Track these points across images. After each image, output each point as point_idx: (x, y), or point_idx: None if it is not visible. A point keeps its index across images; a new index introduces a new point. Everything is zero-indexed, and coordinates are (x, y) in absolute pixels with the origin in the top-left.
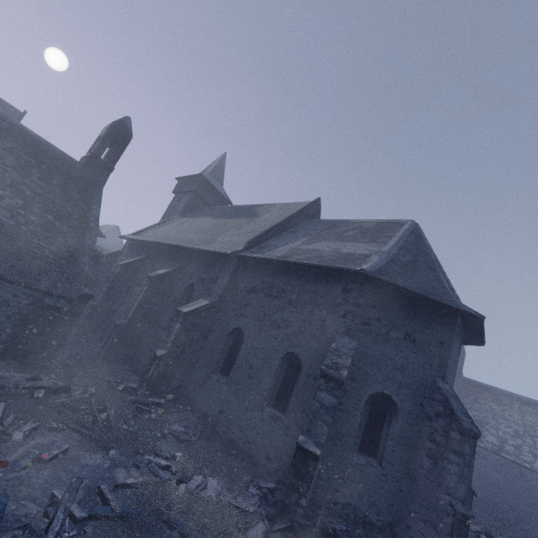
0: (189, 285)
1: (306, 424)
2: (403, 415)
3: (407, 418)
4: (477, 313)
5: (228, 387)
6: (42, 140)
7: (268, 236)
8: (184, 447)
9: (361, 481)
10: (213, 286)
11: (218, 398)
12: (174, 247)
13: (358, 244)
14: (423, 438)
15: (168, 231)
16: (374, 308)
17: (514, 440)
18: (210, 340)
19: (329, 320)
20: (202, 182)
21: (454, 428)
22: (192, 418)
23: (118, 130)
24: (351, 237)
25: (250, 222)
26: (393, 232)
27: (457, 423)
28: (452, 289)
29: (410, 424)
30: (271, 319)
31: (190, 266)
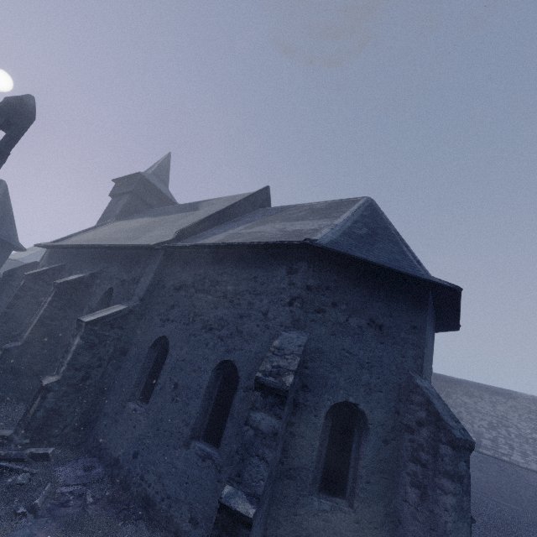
0: (108, 290)
1: (235, 466)
2: (375, 430)
3: (381, 432)
4: (452, 284)
5: (146, 419)
6: None
7: (206, 225)
8: (67, 522)
9: (327, 536)
10: (134, 287)
11: (132, 435)
12: (95, 248)
13: (307, 221)
14: (404, 458)
15: (96, 234)
16: (328, 291)
17: (490, 432)
18: (129, 356)
19: (273, 311)
20: (141, 182)
21: (443, 440)
22: (98, 468)
23: (13, 108)
24: (300, 217)
25: (189, 215)
26: (347, 207)
27: (447, 432)
28: (419, 262)
29: (386, 440)
30: (202, 319)
31: (111, 268)
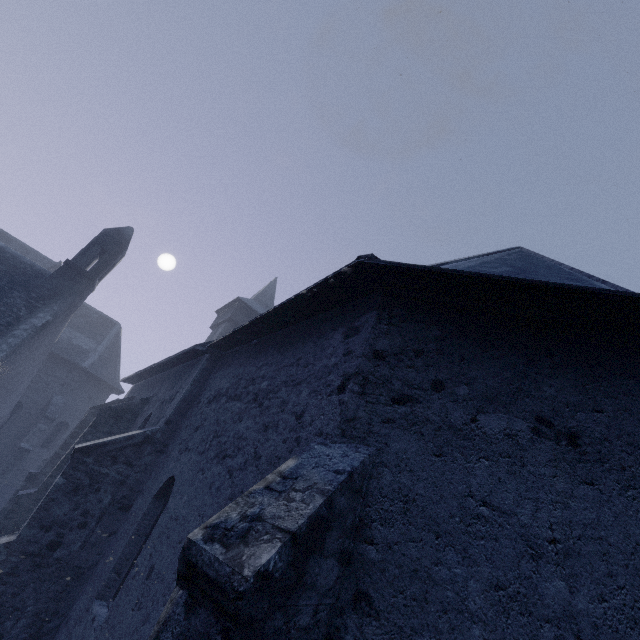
0: (149, 417)
1: None
2: None
3: None
4: None
5: None
6: (9, 251)
7: None
8: None
9: None
10: (167, 406)
11: None
12: (160, 371)
13: None
14: None
15: None
16: (421, 358)
17: None
18: (130, 513)
19: (311, 409)
20: (240, 308)
21: None
22: None
23: (109, 237)
24: None
25: None
26: None
27: None
28: None
29: None
30: (219, 441)
31: (161, 389)
